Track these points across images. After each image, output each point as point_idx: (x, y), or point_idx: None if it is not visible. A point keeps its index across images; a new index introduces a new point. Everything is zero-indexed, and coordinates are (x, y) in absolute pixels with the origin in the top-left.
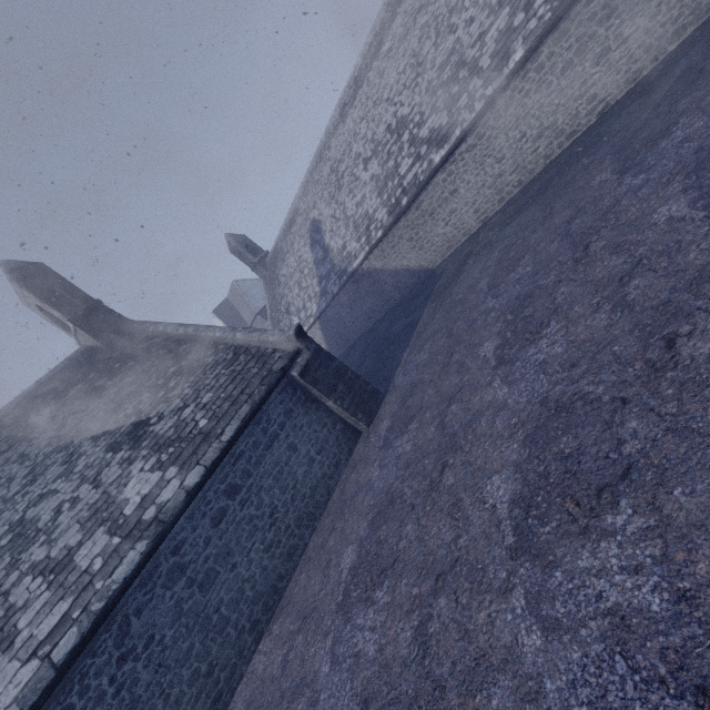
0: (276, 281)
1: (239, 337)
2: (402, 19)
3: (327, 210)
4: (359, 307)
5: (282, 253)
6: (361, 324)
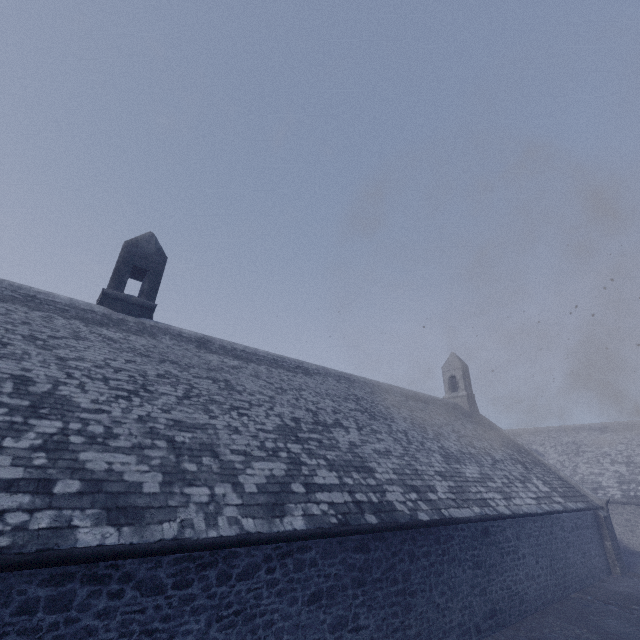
0: None
1: (561, 473)
2: None
3: (556, 455)
4: None
5: None
6: None
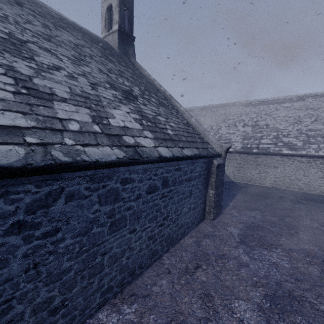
0: None
1: (192, 120)
2: (300, 104)
3: (210, 122)
4: None
5: None
6: None
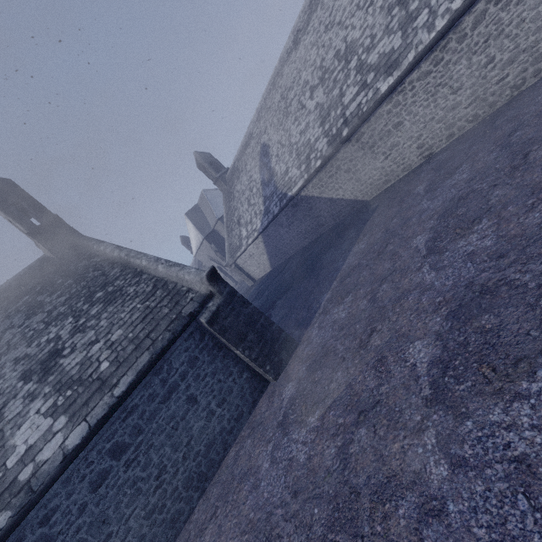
0: (232, 195)
1: (160, 270)
2: None
3: (275, 135)
4: (296, 228)
5: (237, 171)
6: (297, 242)
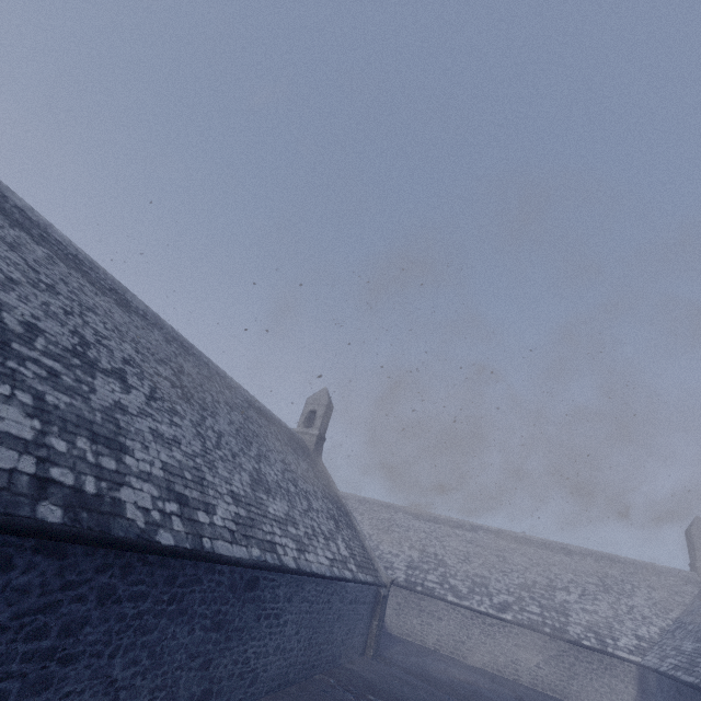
0: None
1: (367, 543)
2: (472, 536)
3: (369, 527)
4: None
5: None
6: None
